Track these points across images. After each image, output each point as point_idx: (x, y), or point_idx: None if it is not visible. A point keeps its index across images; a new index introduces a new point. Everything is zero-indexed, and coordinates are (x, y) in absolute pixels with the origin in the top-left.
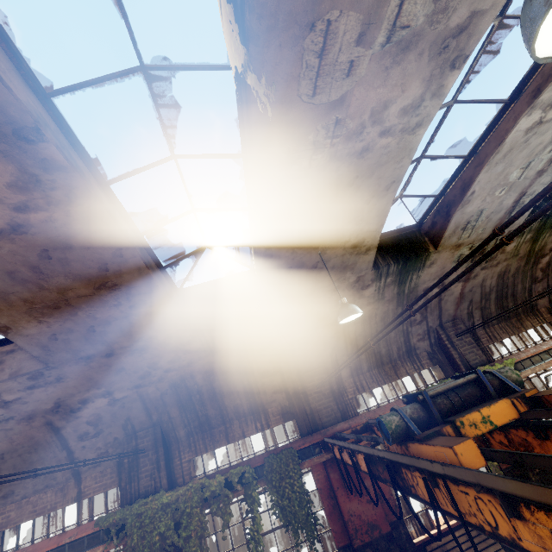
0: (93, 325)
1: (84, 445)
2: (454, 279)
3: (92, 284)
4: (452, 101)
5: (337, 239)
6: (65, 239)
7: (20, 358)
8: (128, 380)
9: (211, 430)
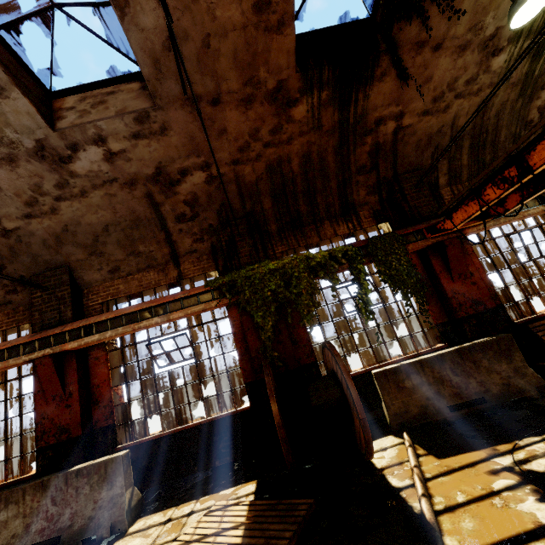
0: (209, 33)
1: (181, 228)
2: None
3: None
4: None
5: None
6: None
7: (122, 98)
8: (227, 151)
9: (302, 228)
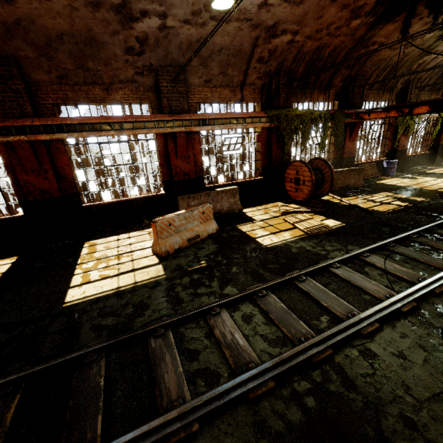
0: None
1: (256, 67)
2: None
3: None
4: None
5: None
6: None
7: None
8: (311, 29)
9: (305, 90)
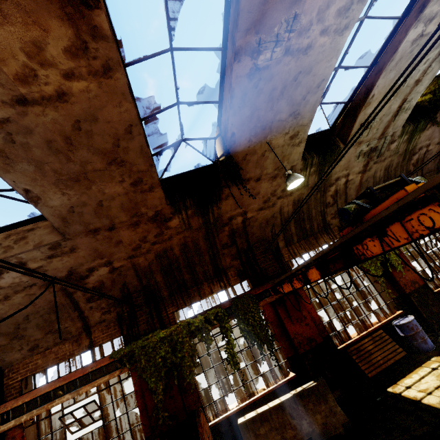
0: (102, 200)
1: (91, 306)
2: (404, 79)
3: (106, 159)
4: (363, 17)
5: (280, 130)
6: (93, 111)
7: (39, 234)
8: (124, 252)
9: (187, 290)
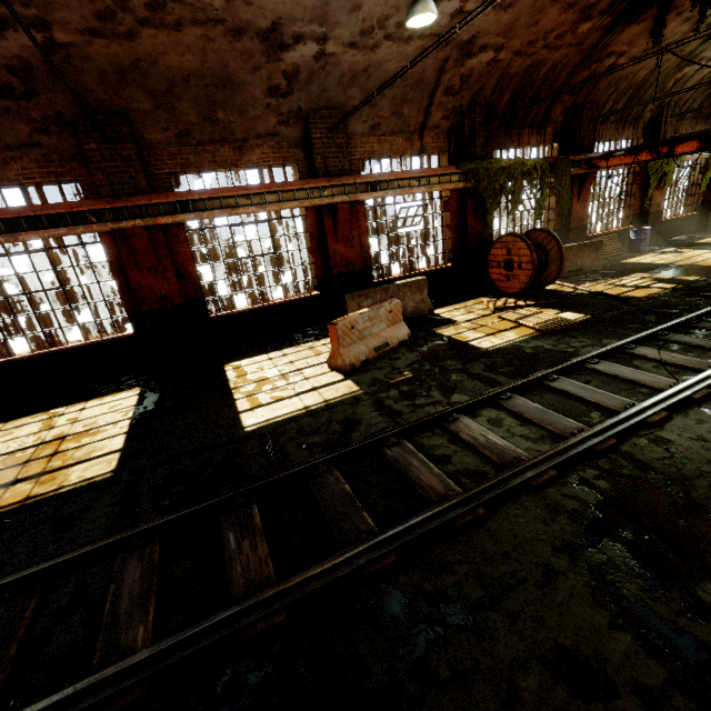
0: None
1: (442, 101)
2: None
3: None
4: None
5: None
6: None
7: None
8: (522, 41)
9: (510, 130)
